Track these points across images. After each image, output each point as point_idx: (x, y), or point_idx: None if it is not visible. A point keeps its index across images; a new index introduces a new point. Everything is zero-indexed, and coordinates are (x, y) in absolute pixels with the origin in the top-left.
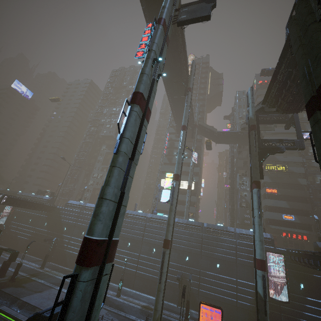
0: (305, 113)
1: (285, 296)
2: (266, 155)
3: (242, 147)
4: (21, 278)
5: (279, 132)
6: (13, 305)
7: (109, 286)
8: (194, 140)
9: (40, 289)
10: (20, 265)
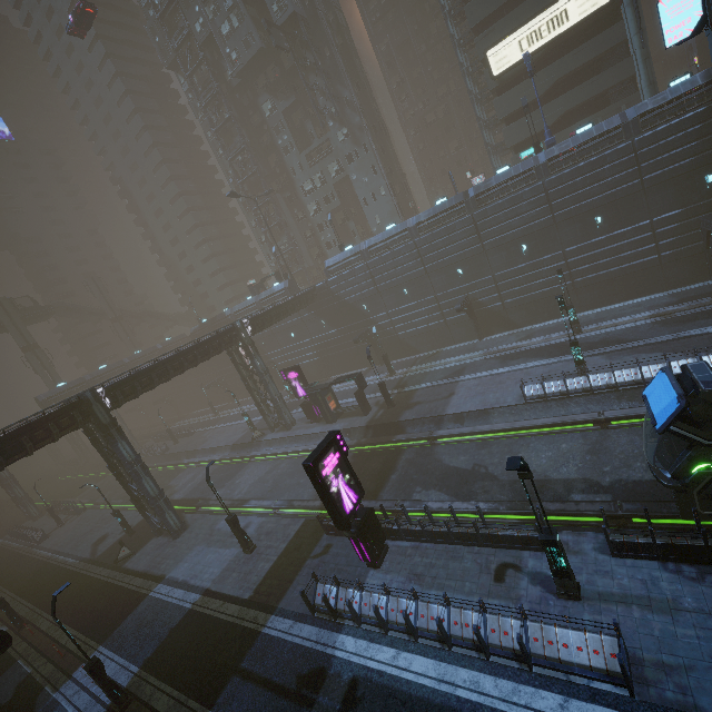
0: None
1: None
2: None
3: None
4: (392, 398)
5: None
6: (444, 425)
7: (533, 333)
8: None
9: (444, 392)
10: (383, 385)
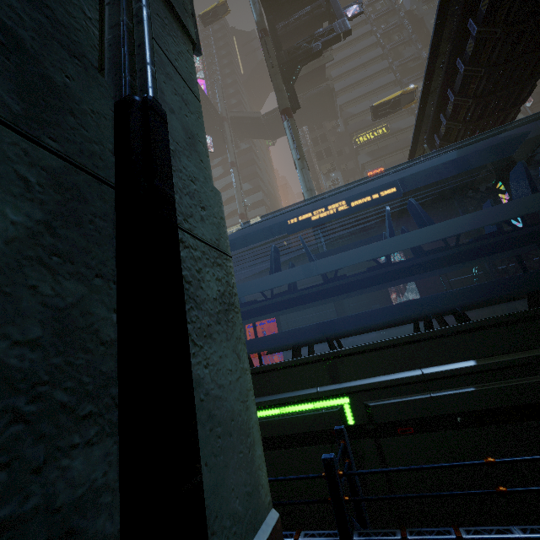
0: (397, 33)
1: (415, 294)
2: (296, 69)
3: (315, 129)
4: None
5: (363, 78)
6: None
7: None
8: (228, 142)
9: None
10: None
